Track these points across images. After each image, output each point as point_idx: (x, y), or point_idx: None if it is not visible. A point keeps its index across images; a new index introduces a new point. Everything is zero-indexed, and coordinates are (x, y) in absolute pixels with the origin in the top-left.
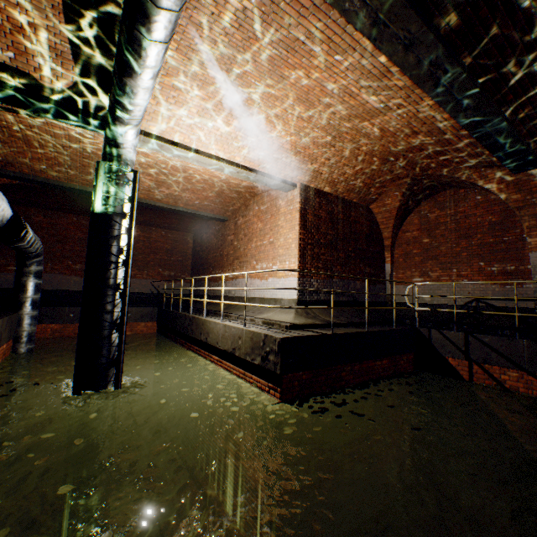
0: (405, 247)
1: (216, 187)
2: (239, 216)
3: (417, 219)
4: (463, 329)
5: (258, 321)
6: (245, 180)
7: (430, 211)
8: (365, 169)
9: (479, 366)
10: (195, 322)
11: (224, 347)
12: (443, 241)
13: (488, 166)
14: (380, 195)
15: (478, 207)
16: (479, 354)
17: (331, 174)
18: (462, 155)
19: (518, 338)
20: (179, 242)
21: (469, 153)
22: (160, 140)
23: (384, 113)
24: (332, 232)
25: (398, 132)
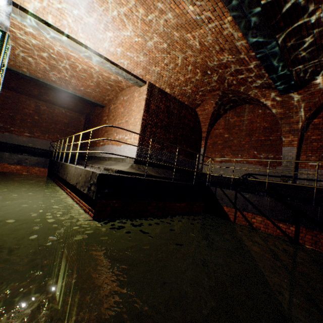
0: (214, 139)
1: (94, 78)
2: (112, 104)
3: (223, 122)
4: (237, 190)
5: (101, 168)
6: (111, 74)
7: (231, 117)
8: (192, 79)
9: (241, 212)
10: (63, 167)
11: (73, 183)
12: (236, 136)
13: (267, 87)
14: (202, 102)
15: (259, 117)
16: (242, 205)
17: (170, 78)
18: (251, 75)
19: (266, 196)
20: (75, 119)
21: (255, 74)
22: (35, 17)
23: (200, 26)
24: (168, 120)
25: (211, 47)
